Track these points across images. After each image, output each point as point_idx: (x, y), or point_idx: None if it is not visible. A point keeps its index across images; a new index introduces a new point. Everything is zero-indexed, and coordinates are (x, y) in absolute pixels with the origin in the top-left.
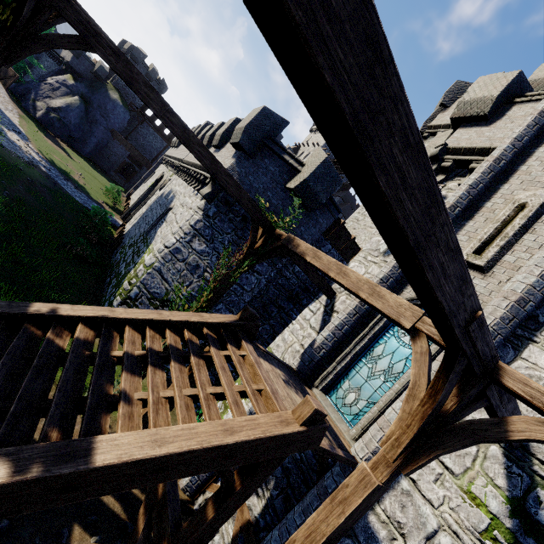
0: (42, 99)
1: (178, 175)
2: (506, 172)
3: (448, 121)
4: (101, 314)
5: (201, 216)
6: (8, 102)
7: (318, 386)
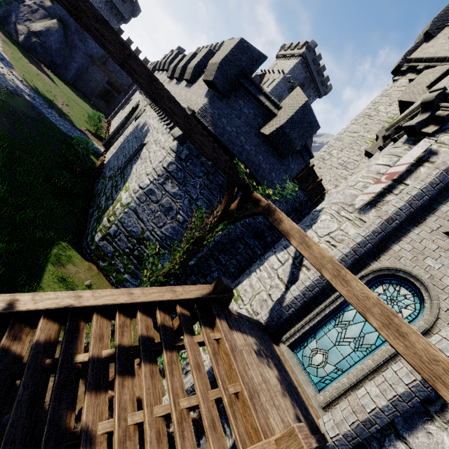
0: (23, 23)
1: (152, 107)
2: None
3: (432, 54)
4: (65, 303)
5: (173, 158)
6: None
7: (285, 341)
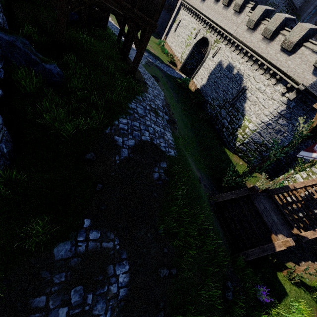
0: None
1: (233, 50)
2: None
3: None
4: (303, 185)
5: (284, 108)
6: None
7: None
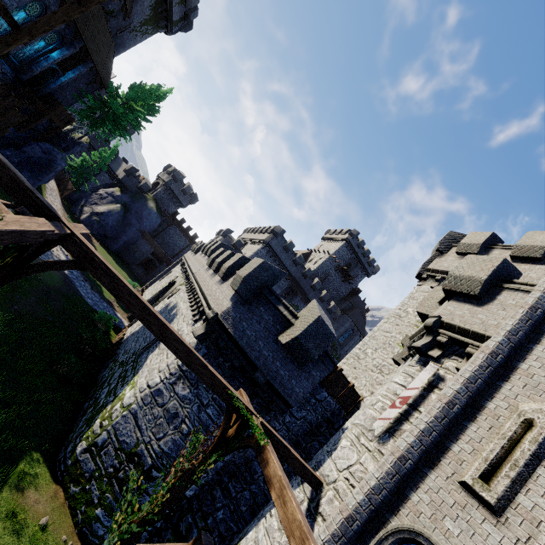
0: (90, 205)
1: (186, 289)
2: (505, 366)
3: (445, 268)
4: None
5: None
6: (59, 209)
7: None
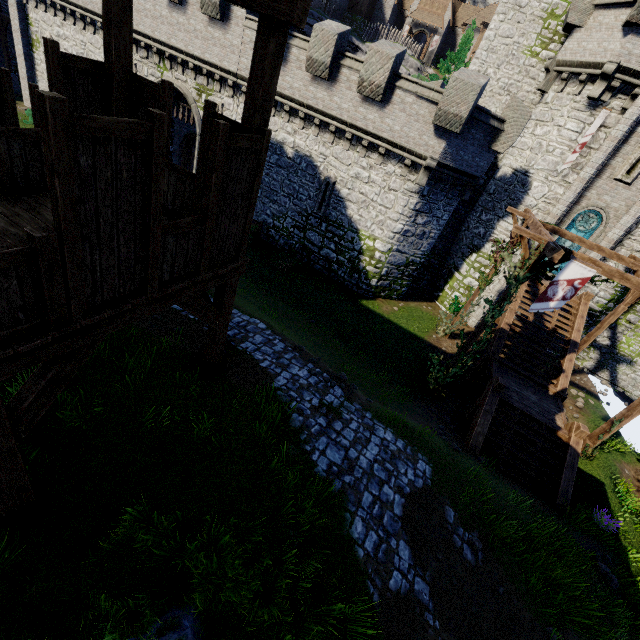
0: None
1: None
2: None
3: None
4: (513, 313)
5: (418, 199)
6: None
7: None
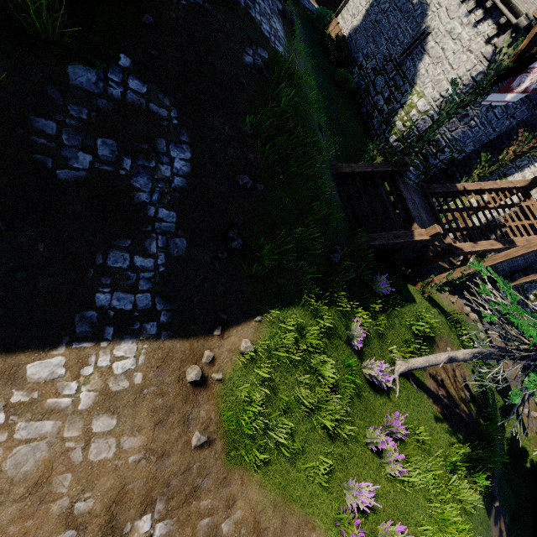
0: None
1: None
2: None
3: None
4: (478, 187)
5: (485, 67)
6: None
7: None
